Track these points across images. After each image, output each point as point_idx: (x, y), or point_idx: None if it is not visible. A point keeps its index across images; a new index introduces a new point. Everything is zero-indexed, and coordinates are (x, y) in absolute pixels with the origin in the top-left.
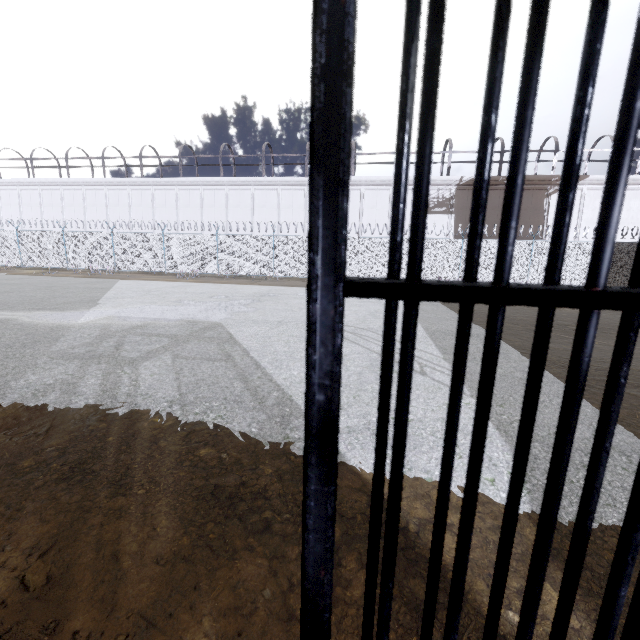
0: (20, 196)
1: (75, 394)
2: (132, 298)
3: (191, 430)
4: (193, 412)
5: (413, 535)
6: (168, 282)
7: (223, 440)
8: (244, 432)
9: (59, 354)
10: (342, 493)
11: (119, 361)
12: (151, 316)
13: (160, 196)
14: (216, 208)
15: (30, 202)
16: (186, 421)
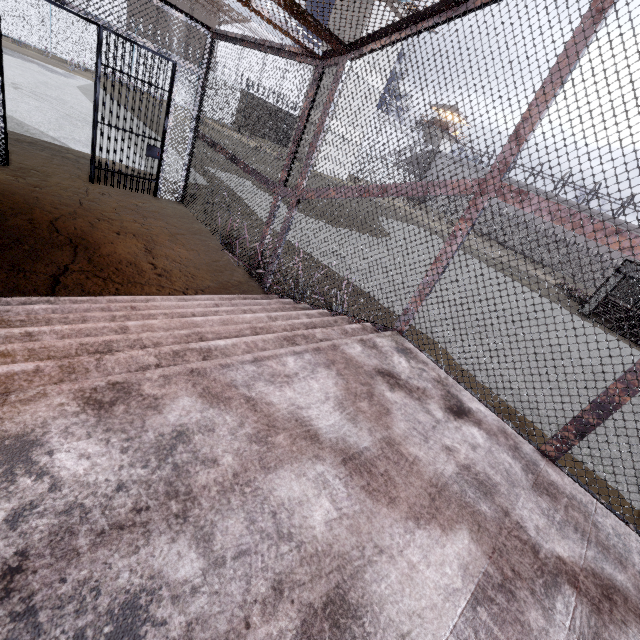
0: None
1: None
2: None
3: None
4: None
5: (104, 164)
6: None
7: None
8: None
9: None
10: (71, 152)
11: None
12: None
13: None
14: None
15: None
16: None
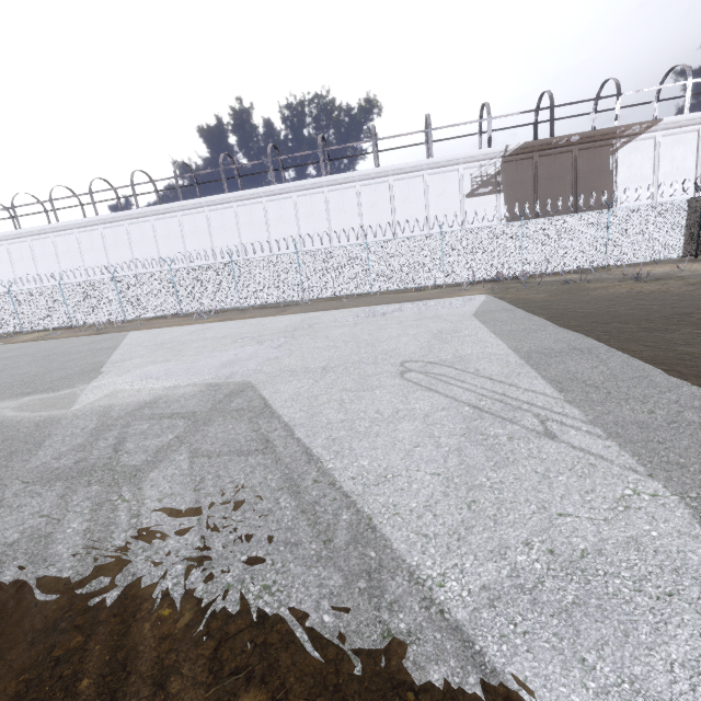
0: (9, 251)
1: (44, 562)
2: (142, 358)
3: (222, 635)
4: (223, 583)
5: None
6: (184, 327)
7: (278, 659)
8: (311, 628)
9: (37, 473)
10: None
11: (116, 476)
12: (163, 384)
13: (162, 226)
14: (226, 230)
15: (21, 256)
16: (212, 610)
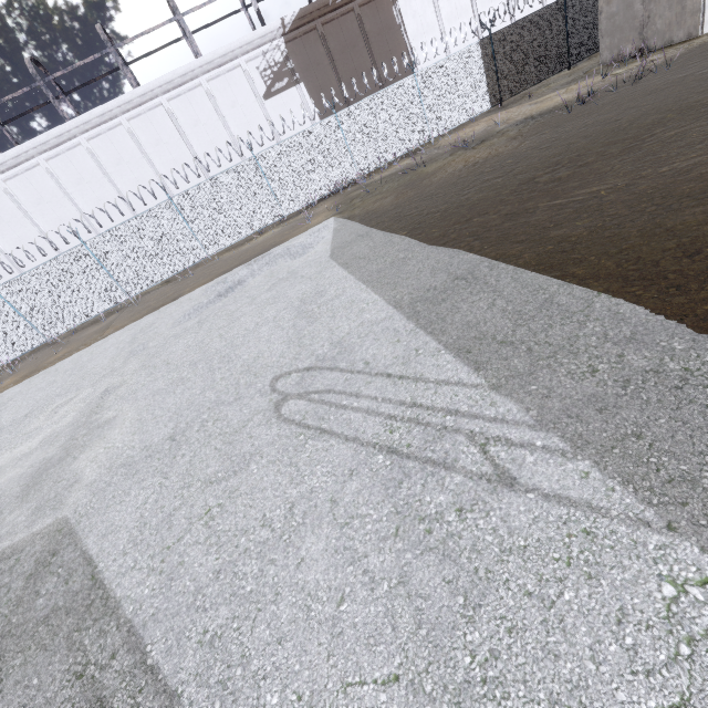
0: None
1: None
2: None
3: None
4: None
5: None
6: None
7: None
8: None
9: None
10: None
11: None
12: None
13: None
14: None
15: None
16: None
